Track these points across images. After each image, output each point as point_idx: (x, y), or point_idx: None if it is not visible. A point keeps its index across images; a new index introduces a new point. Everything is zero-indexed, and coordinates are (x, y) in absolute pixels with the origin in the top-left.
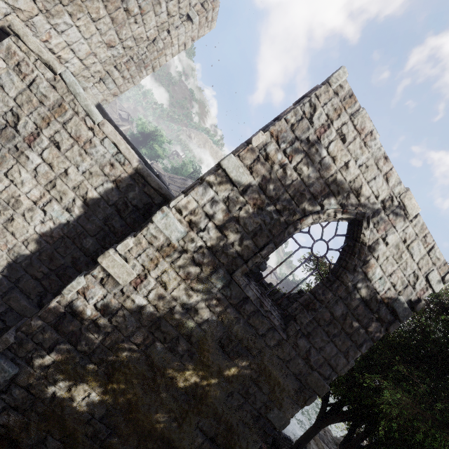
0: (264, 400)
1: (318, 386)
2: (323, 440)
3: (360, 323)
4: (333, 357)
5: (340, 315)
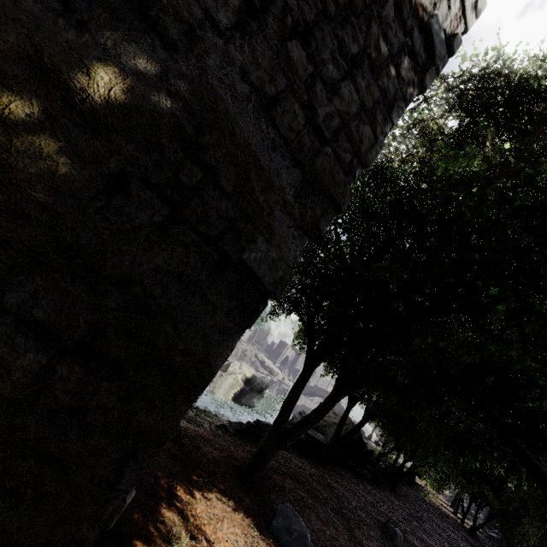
0: (228, 212)
1: (335, 183)
2: None
3: (390, 49)
4: (355, 119)
5: (361, 6)
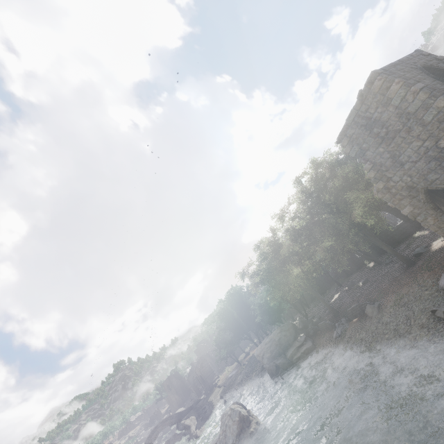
0: None
1: None
2: (284, 358)
3: None
4: None
5: None
